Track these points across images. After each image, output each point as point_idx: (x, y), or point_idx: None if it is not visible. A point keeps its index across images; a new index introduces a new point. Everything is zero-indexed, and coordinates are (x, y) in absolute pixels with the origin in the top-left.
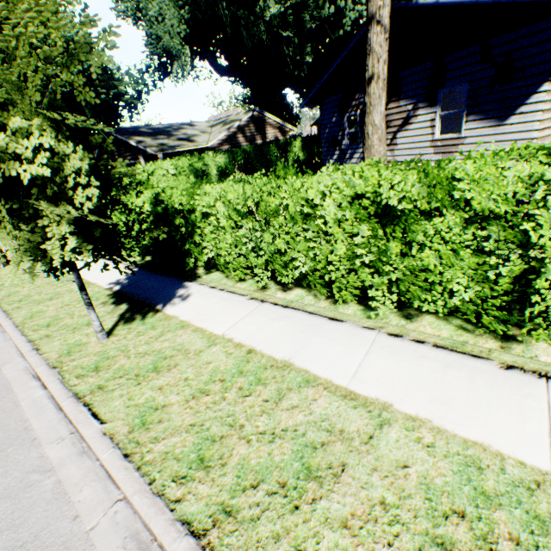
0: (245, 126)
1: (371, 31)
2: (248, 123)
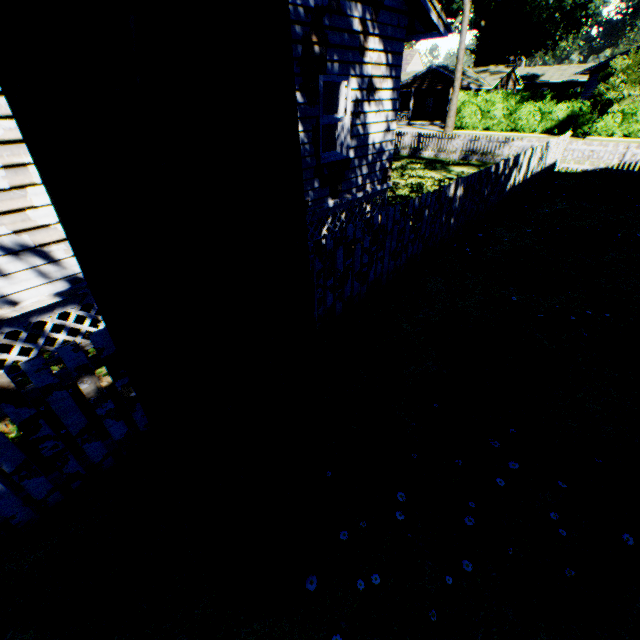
0: (503, 78)
1: None
2: (504, 76)
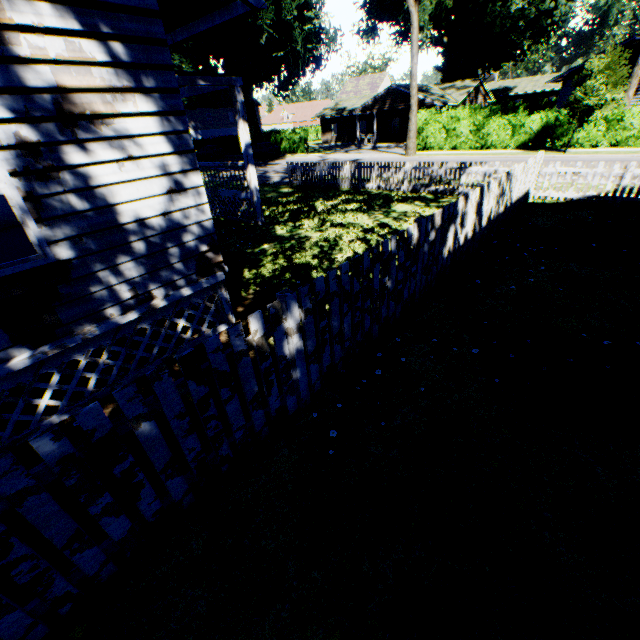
0: (471, 92)
1: (639, 57)
2: (472, 90)
